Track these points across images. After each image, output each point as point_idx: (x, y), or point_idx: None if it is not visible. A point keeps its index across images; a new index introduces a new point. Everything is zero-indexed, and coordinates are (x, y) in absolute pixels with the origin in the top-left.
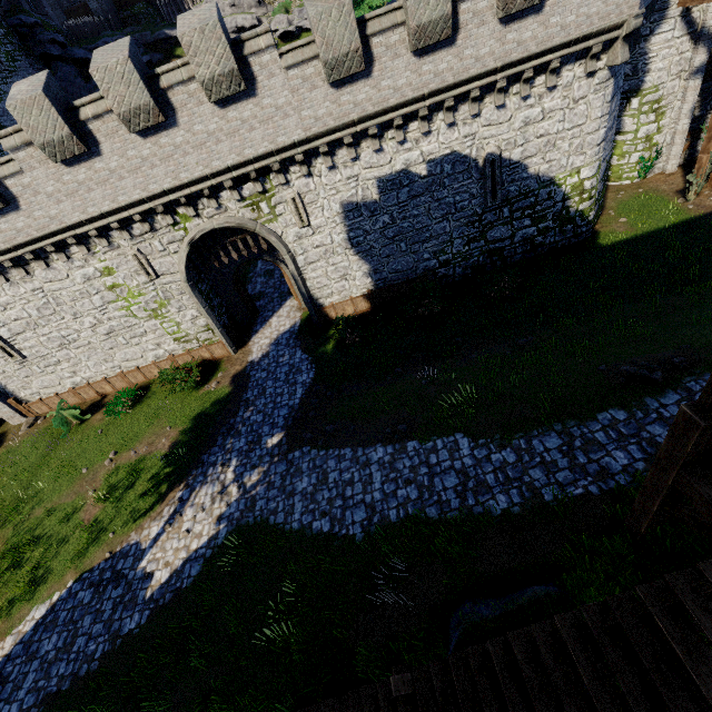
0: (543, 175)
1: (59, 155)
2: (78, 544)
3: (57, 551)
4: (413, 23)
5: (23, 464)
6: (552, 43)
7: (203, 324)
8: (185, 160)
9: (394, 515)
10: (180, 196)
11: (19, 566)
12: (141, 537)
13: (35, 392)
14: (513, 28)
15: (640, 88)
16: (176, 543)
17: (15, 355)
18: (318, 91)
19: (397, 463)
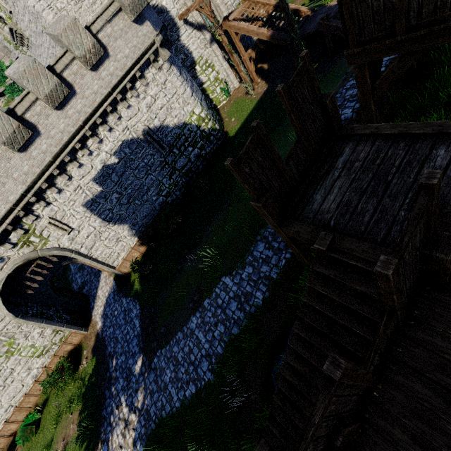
0: (178, 124)
1: None
2: None
3: None
4: (41, 96)
5: None
6: (128, 66)
7: (50, 332)
8: None
9: (220, 349)
10: None
11: None
12: None
13: None
14: (101, 70)
15: (194, 61)
16: None
17: None
18: (14, 159)
19: (205, 319)
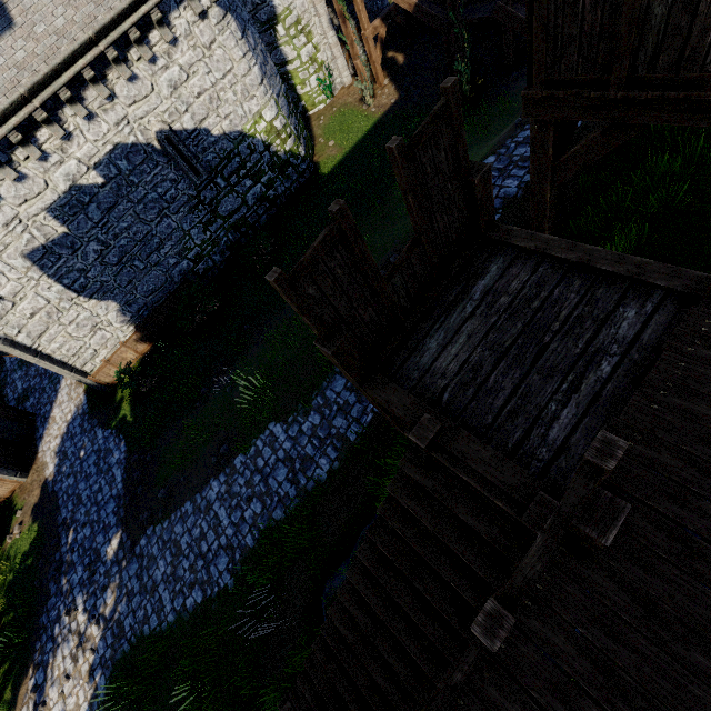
0: (230, 132)
1: None
2: None
3: None
4: None
5: None
6: None
7: None
8: None
9: (250, 540)
10: None
11: None
12: None
13: None
14: None
15: (276, 14)
16: None
17: None
18: None
19: (233, 487)
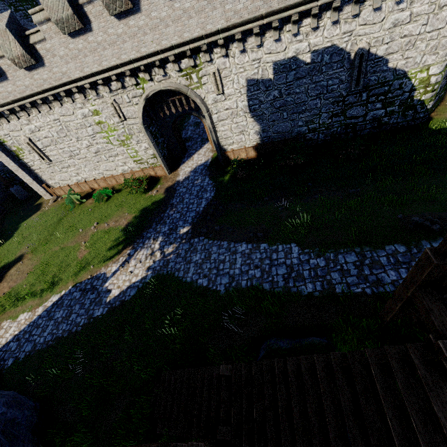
0: (399, 69)
1: (66, 29)
2: (75, 268)
3: (65, 270)
4: None
5: (50, 222)
6: None
7: (151, 153)
8: (144, 38)
9: (244, 284)
10: (141, 65)
11: (46, 274)
12: (107, 271)
13: (56, 182)
14: None
15: None
16: (124, 277)
17: (45, 159)
18: None
19: (252, 255)
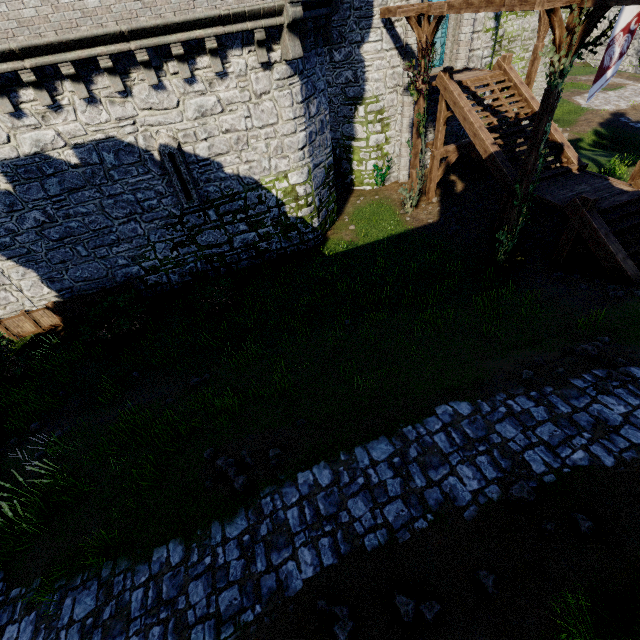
0: (245, 176)
1: None
2: None
3: None
4: None
5: None
6: (194, 14)
7: None
8: None
9: None
10: None
11: None
12: None
13: None
14: None
15: (363, 96)
16: None
17: None
18: None
19: None
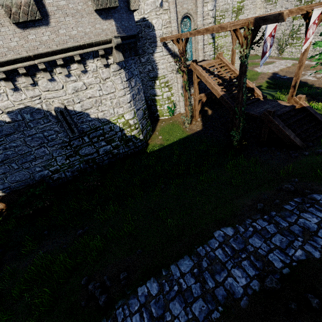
0: (102, 118)
1: None
2: None
3: None
4: None
5: None
6: (67, 45)
7: None
8: None
9: None
10: None
11: None
12: None
13: None
14: (31, 32)
15: (157, 76)
16: None
17: None
18: None
19: None
